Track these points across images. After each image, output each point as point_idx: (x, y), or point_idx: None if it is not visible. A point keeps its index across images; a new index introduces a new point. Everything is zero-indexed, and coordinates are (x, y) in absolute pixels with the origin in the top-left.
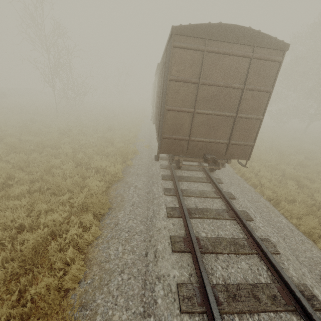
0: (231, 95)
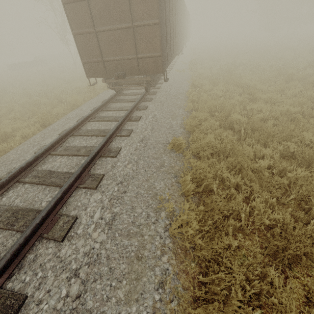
0: (120, 3)
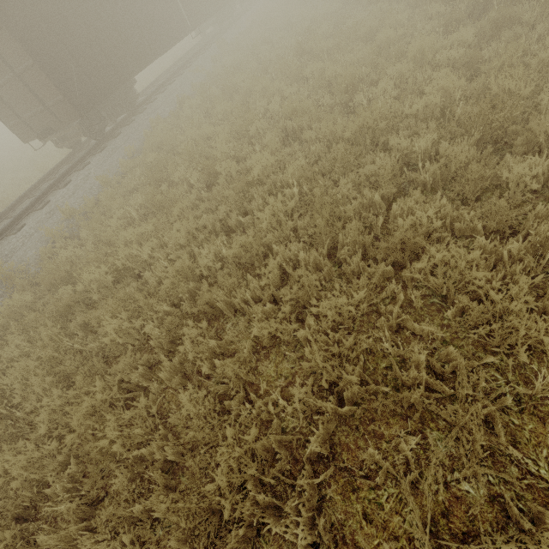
0: None
